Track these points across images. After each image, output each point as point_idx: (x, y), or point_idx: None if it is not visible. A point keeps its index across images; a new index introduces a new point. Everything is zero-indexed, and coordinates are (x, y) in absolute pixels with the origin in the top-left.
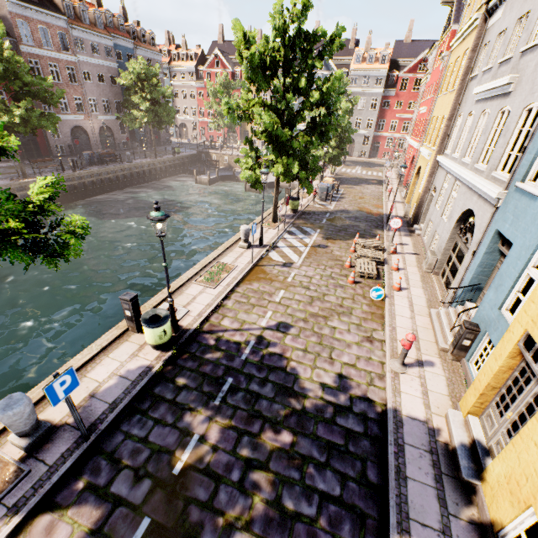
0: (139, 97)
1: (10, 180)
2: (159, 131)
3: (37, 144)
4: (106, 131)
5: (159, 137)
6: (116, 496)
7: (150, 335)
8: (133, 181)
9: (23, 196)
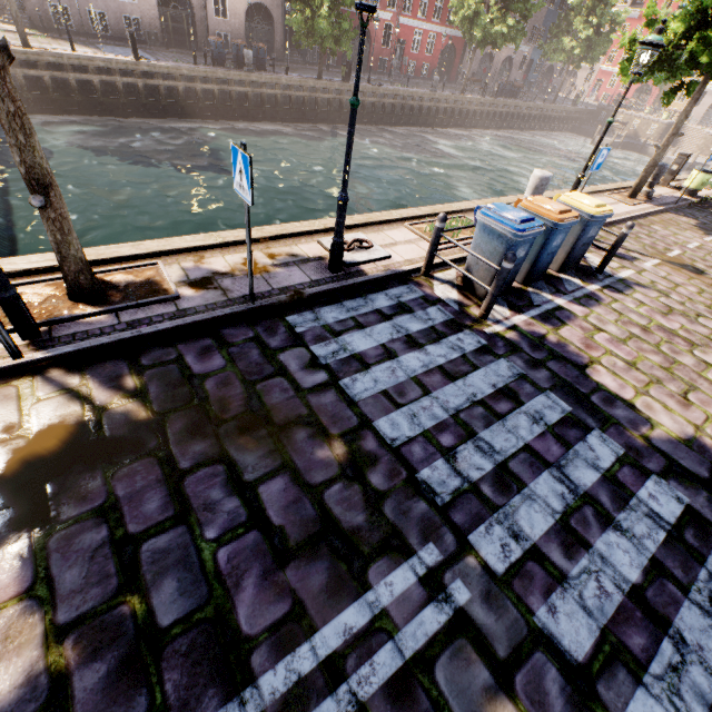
0: (581, 21)
1: (451, 93)
2: (552, 75)
3: (450, 66)
4: (506, 64)
5: (547, 83)
6: (703, 222)
7: (696, 180)
8: (525, 125)
9: (456, 111)
